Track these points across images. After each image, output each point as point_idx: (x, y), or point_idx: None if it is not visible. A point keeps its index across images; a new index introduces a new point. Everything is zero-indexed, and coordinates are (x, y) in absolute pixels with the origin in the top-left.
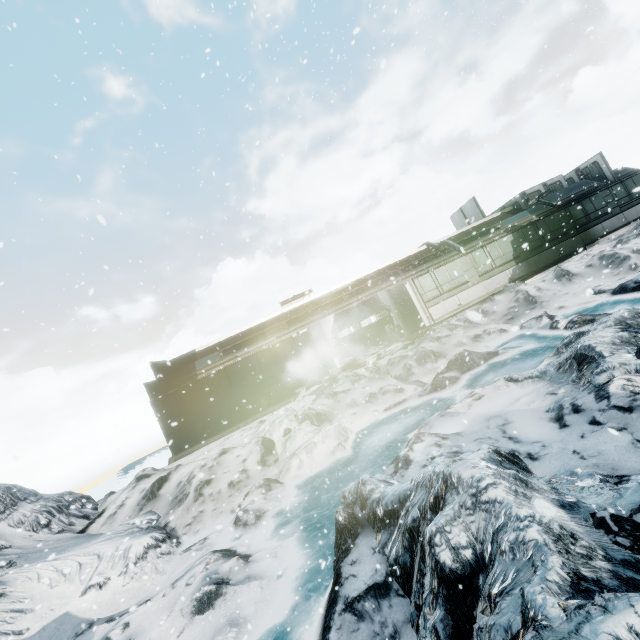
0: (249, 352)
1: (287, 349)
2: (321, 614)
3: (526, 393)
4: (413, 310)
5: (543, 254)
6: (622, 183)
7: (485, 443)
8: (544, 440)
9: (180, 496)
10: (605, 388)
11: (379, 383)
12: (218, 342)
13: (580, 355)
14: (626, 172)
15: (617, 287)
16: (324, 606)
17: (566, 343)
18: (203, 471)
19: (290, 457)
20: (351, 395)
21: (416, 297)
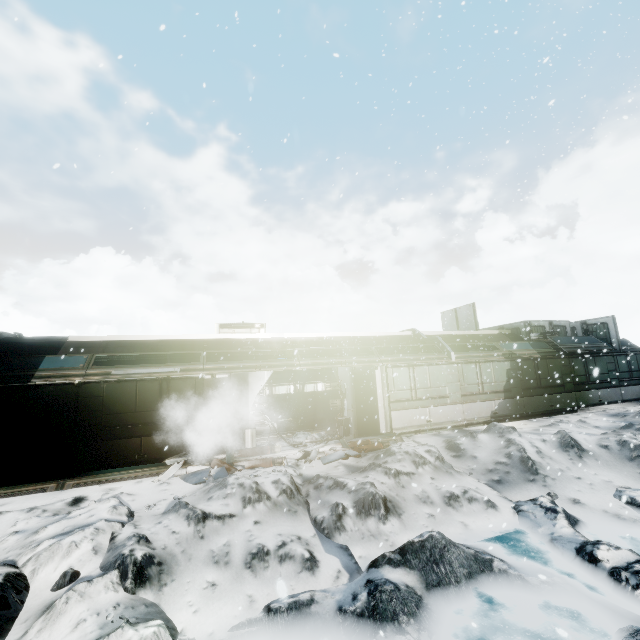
0: (131, 374)
1: (187, 392)
2: None
3: None
4: (373, 405)
5: (535, 398)
6: (627, 356)
7: None
8: None
9: None
10: None
11: (285, 522)
12: (105, 340)
13: None
14: (630, 346)
15: None
16: None
17: None
18: None
19: None
20: (229, 531)
21: (382, 390)
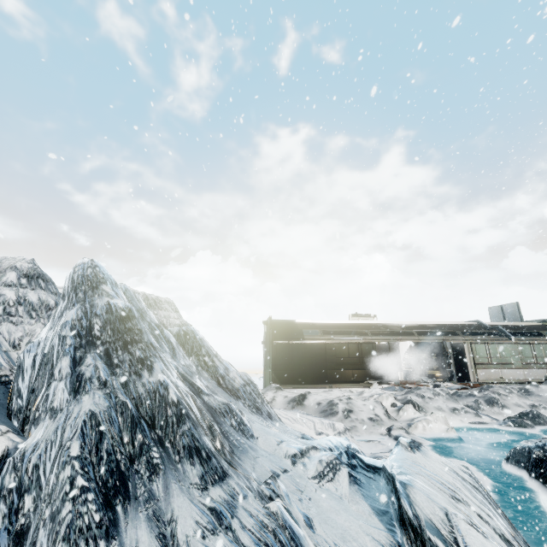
0: (342, 340)
1: (369, 350)
2: (540, 491)
3: None
4: (464, 365)
5: None
6: None
7: None
8: None
9: (331, 411)
10: None
11: (455, 404)
12: (313, 322)
13: None
14: None
15: None
16: (541, 488)
17: None
18: (342, 403)
19: (409, 421)
20: (435, 402)
21: (469, 357)
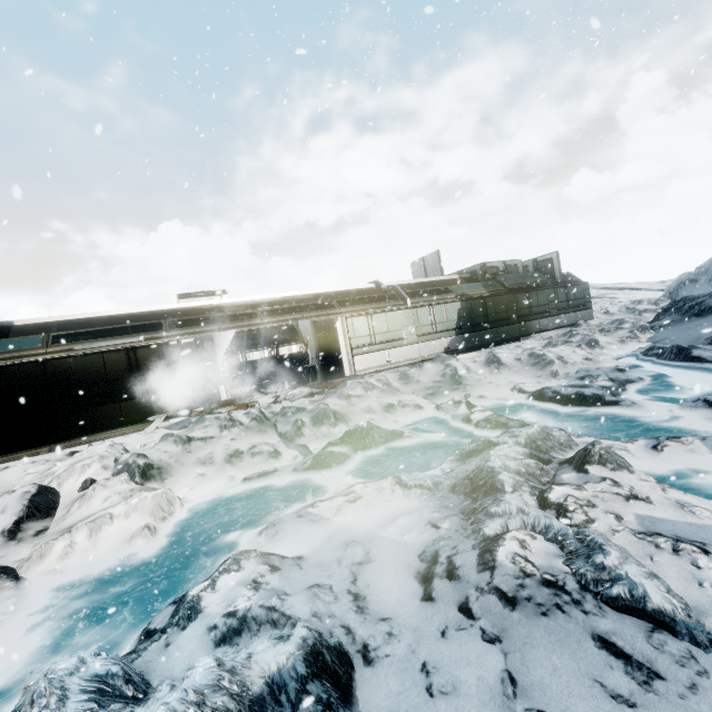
0: (95, 348)
1: (156, 358)
2: None
3: (408, 510)
4: (336, 353)
5: (483, 333)
6: (566, 288)
7: (319, 600)
8: (396, 618)
9: None
10: (493, 550)
11: (256, 437)
12: (56, 321)
13: (480, 477)
14: (571, 279)
15: (536, 392)
16: None
17: (472, 449)
18: None
19: (63, 532)
20: (211, 446)
21: (344, 339)
